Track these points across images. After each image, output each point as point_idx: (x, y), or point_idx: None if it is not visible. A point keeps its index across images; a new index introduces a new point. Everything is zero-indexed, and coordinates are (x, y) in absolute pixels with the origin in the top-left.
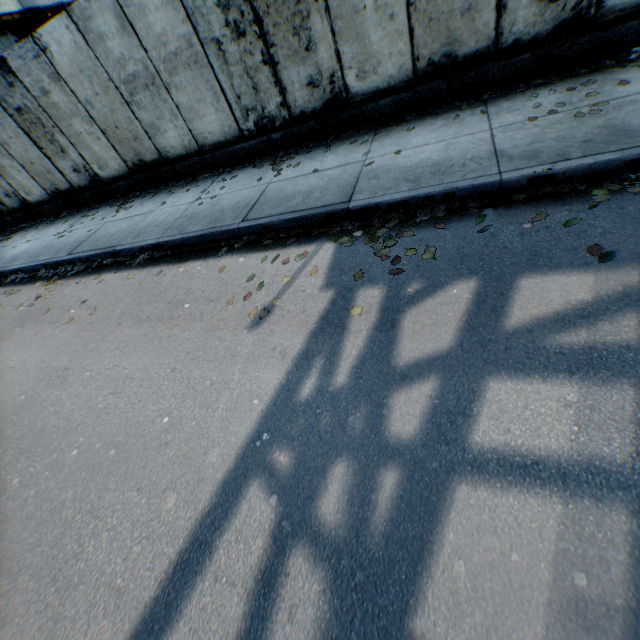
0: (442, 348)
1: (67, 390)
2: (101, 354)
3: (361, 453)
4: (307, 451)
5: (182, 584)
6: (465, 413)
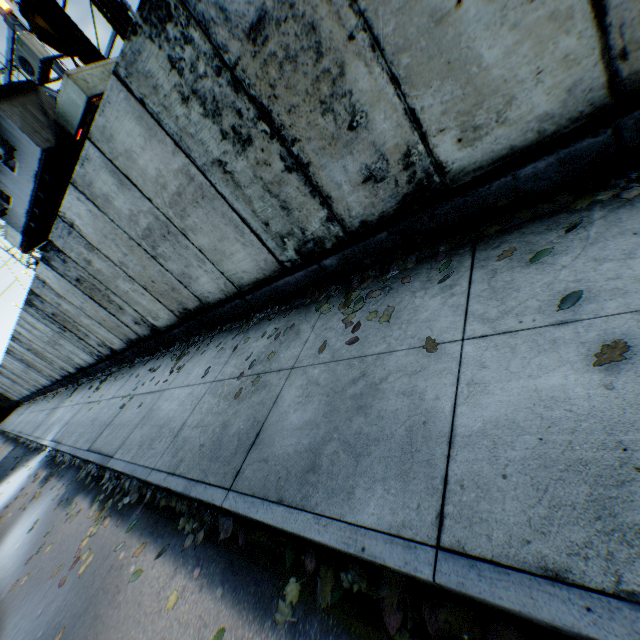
0: None
1: None
2: None
3: None
4: None
5: None
6: None
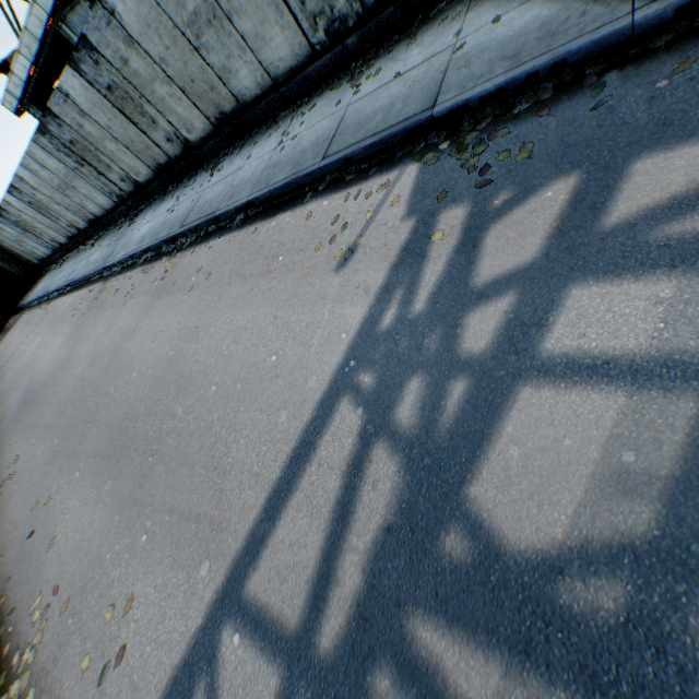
0: (525, 261)
1: (200, 344)
2: (219, 312)
3: (434, 369)
4: (387, 372)
5: (297, 470)
6: (539, 324)
